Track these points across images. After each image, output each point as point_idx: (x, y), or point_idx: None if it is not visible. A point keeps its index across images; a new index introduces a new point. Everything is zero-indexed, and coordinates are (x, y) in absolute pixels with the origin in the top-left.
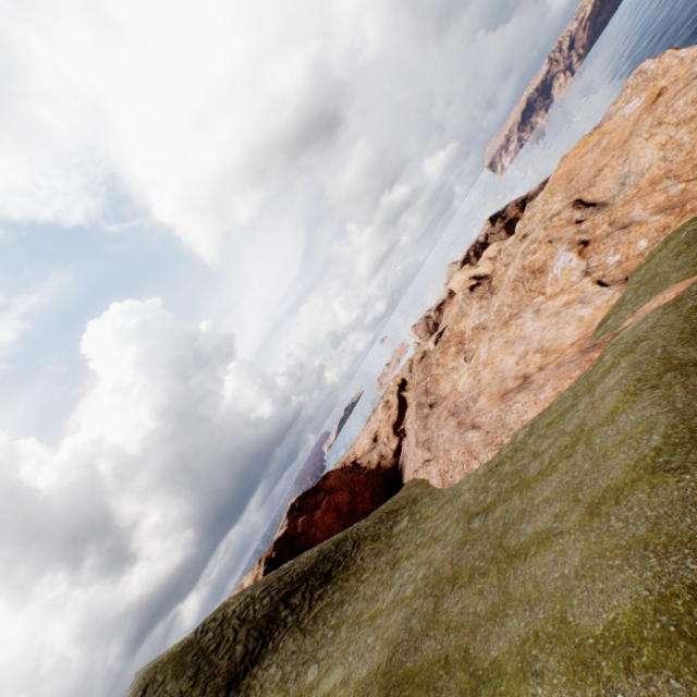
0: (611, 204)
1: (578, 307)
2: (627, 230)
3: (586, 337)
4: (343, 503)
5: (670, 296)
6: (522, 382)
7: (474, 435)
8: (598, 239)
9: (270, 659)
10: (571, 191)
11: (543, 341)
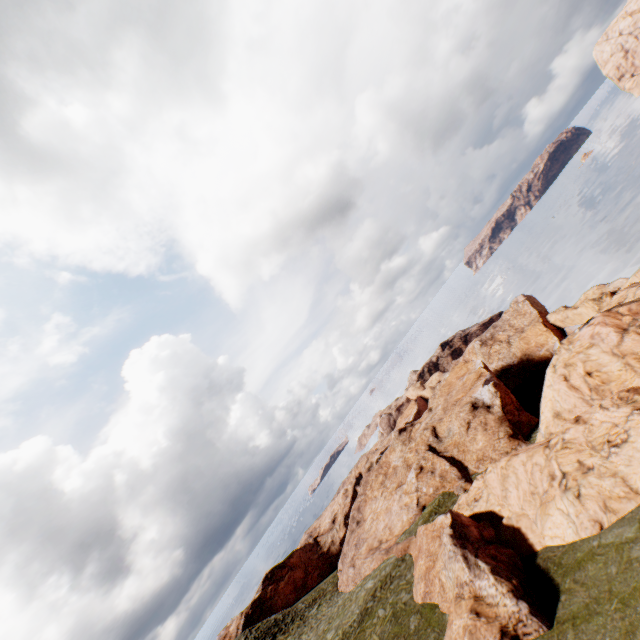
0: (443, 441)
1: (405, 512)
2: (431, 476)
3: (398, 536)
4: (299, 578)
5: (400, 547)
6: (378, 545)
7: (351, 571)
8: (425, 470)
9: None
10: (446, 403)
11: (392, 523)
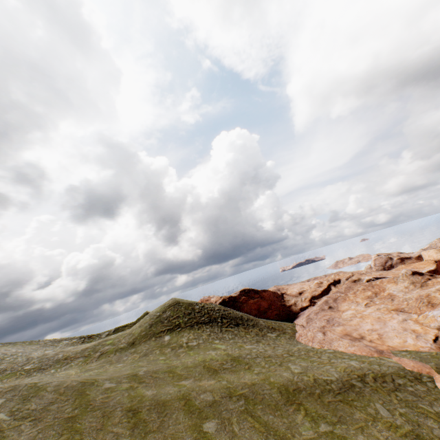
0: None
1: (412, 337)
2: None
3: (394, 348)
4: (263, 306)
5: (410, 364)
6: (358, 338)
7: (320, 335)
8: None
9: (209, 328)
10: None
11: (385, 333)
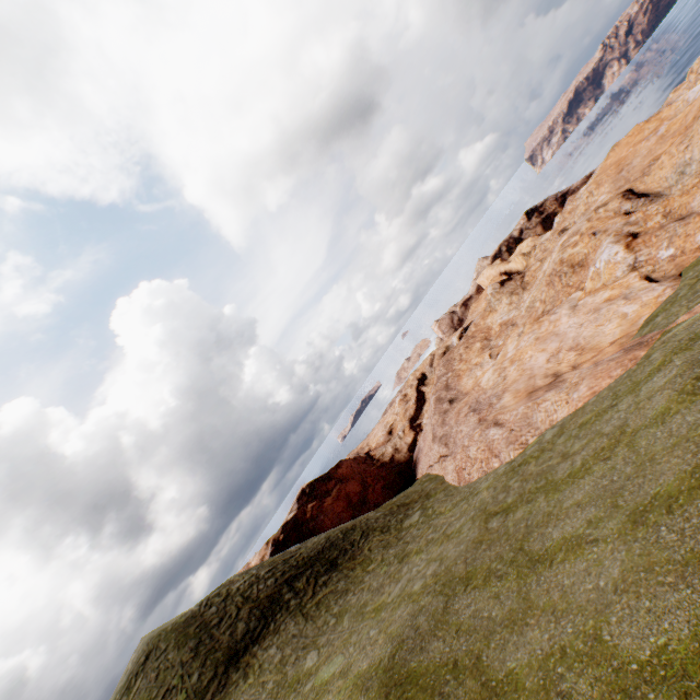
0: (667, 194)
1: (622, 304)
2: (685, 221)
3: (629, 335)
4: (354, 493)
5: None
6: (552, 381)
7: (496, 432)
8: (650, 231)
9: (270, 640)
10: (620, 181)
11: (579, 338)
